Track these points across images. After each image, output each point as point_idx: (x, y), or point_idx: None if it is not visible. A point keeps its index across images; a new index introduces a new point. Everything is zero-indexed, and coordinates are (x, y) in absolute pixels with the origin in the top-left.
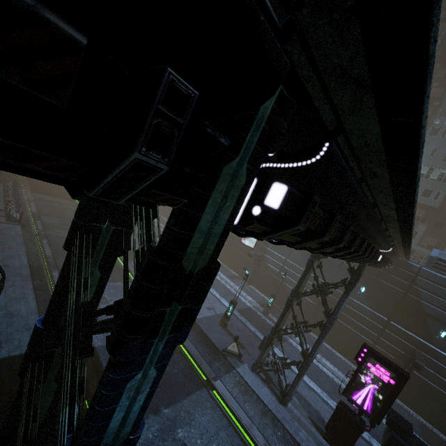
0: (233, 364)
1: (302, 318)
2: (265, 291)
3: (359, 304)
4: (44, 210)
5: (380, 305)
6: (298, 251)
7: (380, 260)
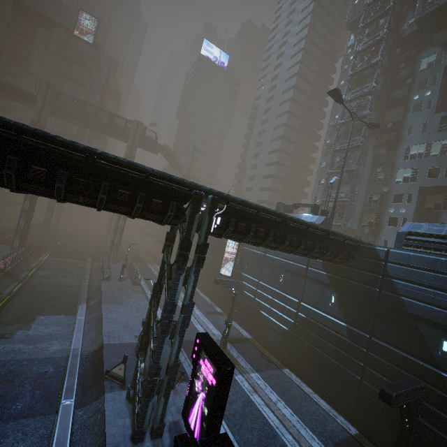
0: (106, 388)
1: (280, 353)
2: (245, 325)
3: (332, 319)
4: (48, 267)
5: (355, 316)
6: (268, 268)
7: (219, 223)
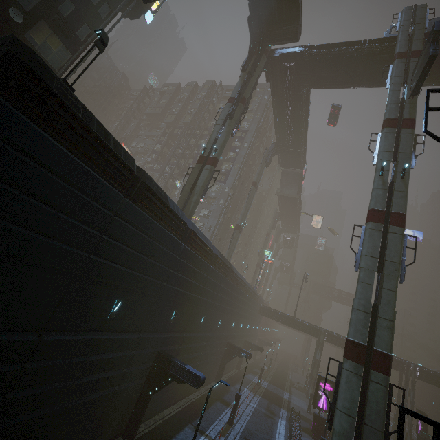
0: None
1: None
2: None
3: None
4: None
5: None
6: None
7: (418, 374)
